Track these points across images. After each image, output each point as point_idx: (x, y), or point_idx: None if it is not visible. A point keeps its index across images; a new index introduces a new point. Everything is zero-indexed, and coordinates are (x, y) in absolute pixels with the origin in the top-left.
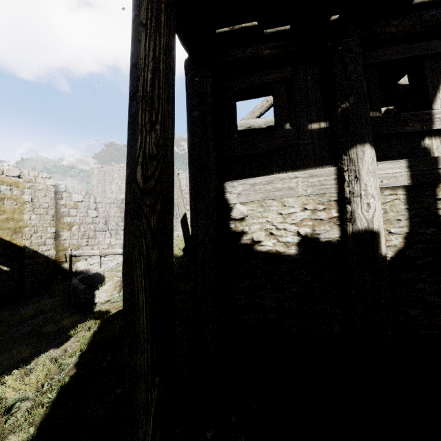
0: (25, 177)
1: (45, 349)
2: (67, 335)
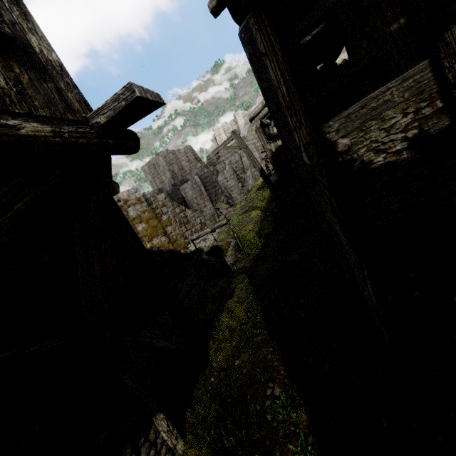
0: (122, 199)
1: (222, 301)
2: (231, 289)
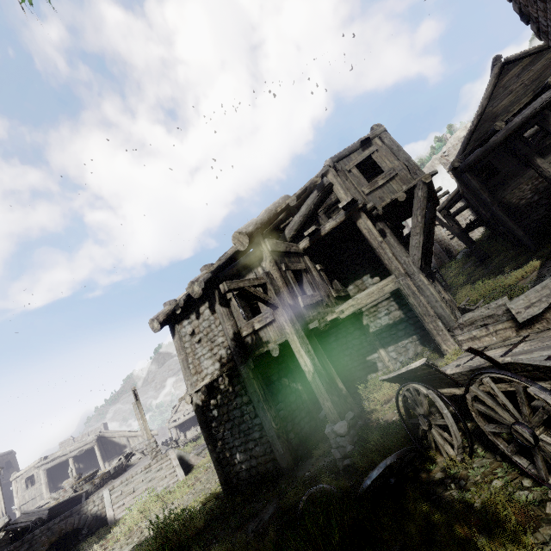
0: None
1: None
2: (454, 294)
